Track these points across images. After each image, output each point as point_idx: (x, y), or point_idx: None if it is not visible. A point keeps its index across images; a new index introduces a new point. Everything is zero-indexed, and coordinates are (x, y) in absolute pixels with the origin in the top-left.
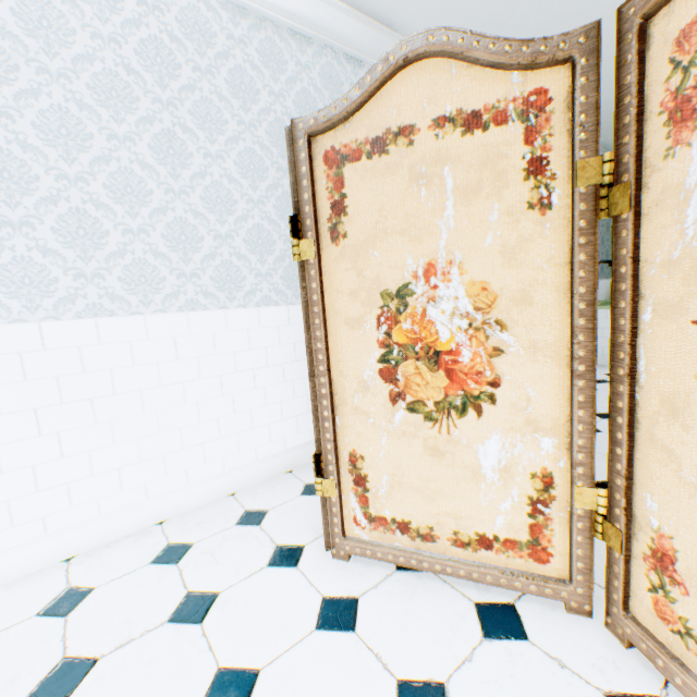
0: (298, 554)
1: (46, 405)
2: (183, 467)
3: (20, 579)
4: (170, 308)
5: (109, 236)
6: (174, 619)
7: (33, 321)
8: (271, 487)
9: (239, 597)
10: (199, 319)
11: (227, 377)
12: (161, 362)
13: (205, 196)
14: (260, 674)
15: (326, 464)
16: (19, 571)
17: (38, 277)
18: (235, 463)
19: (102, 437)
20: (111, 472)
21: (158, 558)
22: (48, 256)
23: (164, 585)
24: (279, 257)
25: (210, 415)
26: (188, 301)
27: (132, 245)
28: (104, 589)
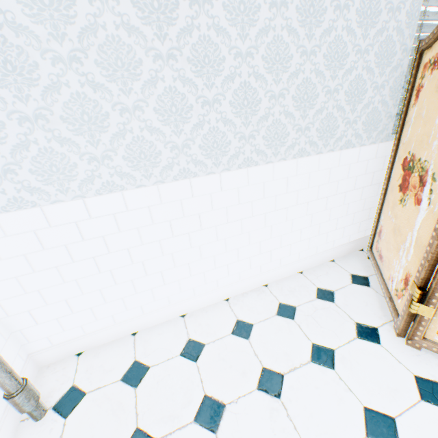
0: (376, 334)
1: (220, 224)
2: (278, 257)
3: (208, 307)
4: (287, 157)
5: (260, 103)
6: (314, 361)
7: (216, 173)
8: (325, 272)
9: (349, 357)
10: (303, 163)
11: (310, 203)
12: (277, 195)
13: (326, 53)
14: (396, 421)
15: (429, 297)
16: (207, 303)
17: (220, 141)
18: (304, 255)
19: (244, 241)
20: (246, 259)
21: (278, 312)
22: (226, 125)
23: (294, 334)
24: (365, 105)
25: (297, 227)
26: (299, 150)
27: (272, 109)
28: (258, 327)
